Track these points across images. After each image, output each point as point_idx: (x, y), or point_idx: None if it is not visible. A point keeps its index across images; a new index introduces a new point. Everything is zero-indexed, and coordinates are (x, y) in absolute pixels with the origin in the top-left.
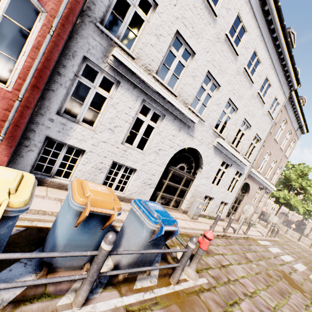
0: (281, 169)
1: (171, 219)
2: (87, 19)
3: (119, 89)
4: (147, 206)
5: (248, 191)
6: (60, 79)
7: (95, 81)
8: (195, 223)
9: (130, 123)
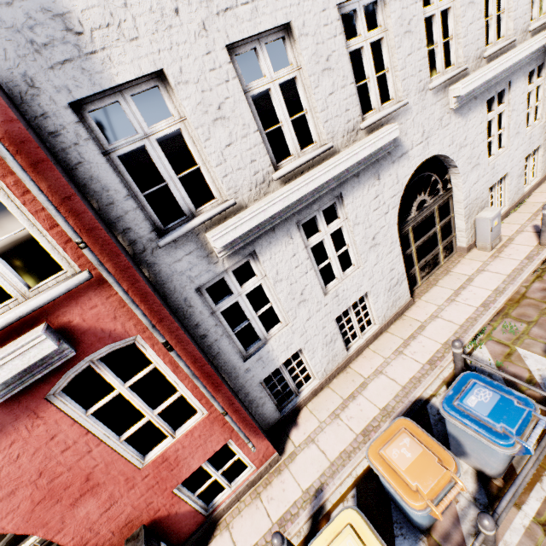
0: None
1: (525, 415)
2: (147, 257)
3: (261, 258)
4: (472, 413)
5: None
6: (210, 338)
7: (232, 289)
8: (503, 254)
9: (311, 266)
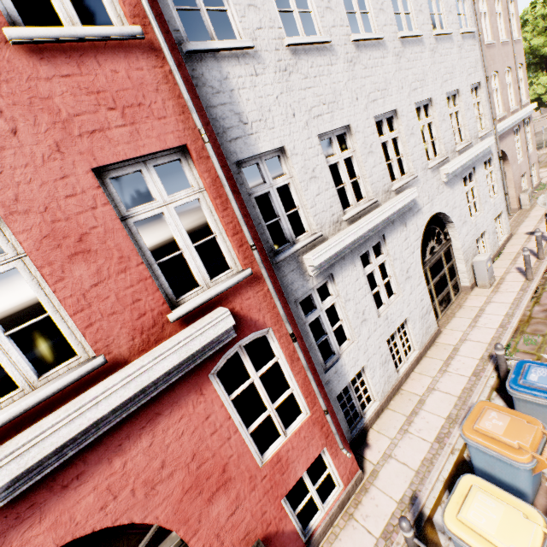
0: (522, 68)
1: None
2: None
3: (336, 280)
4: (538, 386)
5: (505, 158)
6: None
7: (316, 304)
8: (501, 289)
9: (368, 290)
